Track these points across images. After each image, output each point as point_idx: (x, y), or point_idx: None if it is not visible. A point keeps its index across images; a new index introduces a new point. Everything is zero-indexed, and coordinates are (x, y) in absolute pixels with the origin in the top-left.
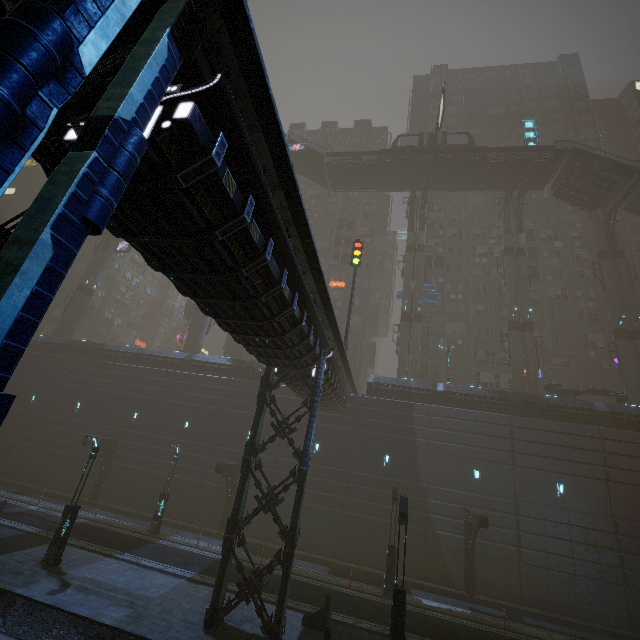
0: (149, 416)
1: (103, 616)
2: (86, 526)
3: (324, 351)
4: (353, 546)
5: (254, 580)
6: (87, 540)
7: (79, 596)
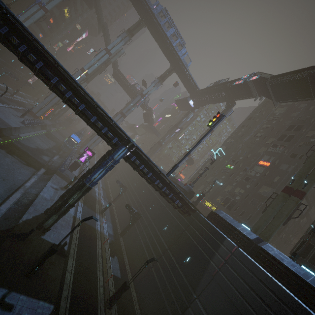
0: (138, 185)
1: (44, 193)
2: (94, 198)
3: (125, 144)
4: (143, 288)
5: (54, 207)
6: (85, 197)
7: (52, 191)
